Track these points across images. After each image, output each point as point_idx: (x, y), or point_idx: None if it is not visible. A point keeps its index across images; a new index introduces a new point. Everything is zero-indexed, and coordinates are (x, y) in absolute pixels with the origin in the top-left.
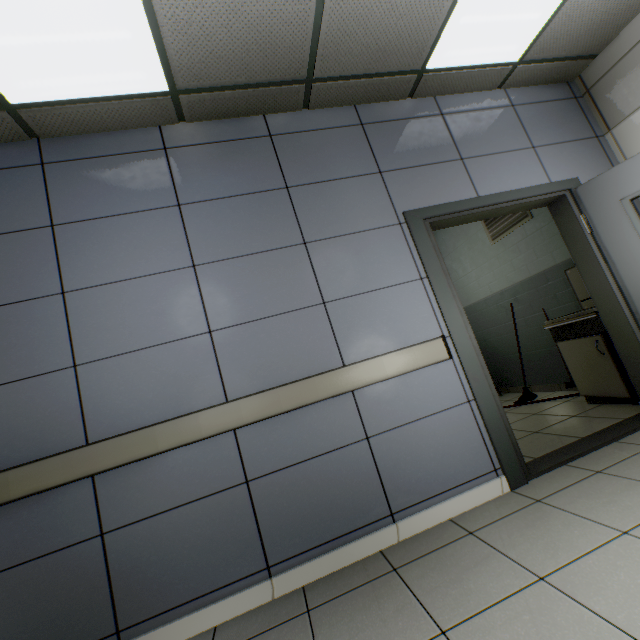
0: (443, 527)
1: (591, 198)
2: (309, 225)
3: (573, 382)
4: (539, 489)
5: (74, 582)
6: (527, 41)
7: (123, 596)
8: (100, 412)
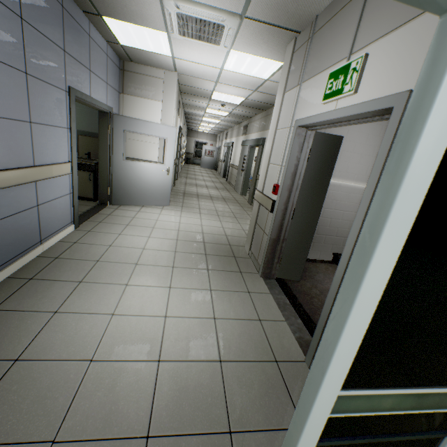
0: (60, 244)
1: (117, 122)
2: (30, 61)
3: None
4: (86, 228)
5: None
6: (130, 45)
7: None
8: None
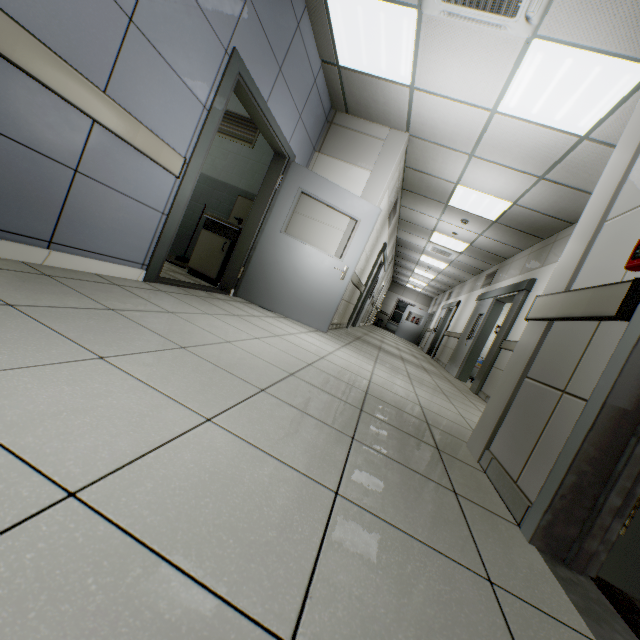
0: (91, 275)
1: (293, 174)
2: None
3: (186, 258)
4: (163, 288)
5: None
6: (352, 65)
7: None
8: None
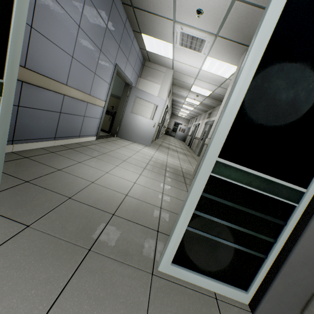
0: (87, 142)
1: (133, 91)
2: (104, 45)
3: None
4: (101, 141)
5: None
6: (151, 51)
7: (18, 130)
8: (33, 57)
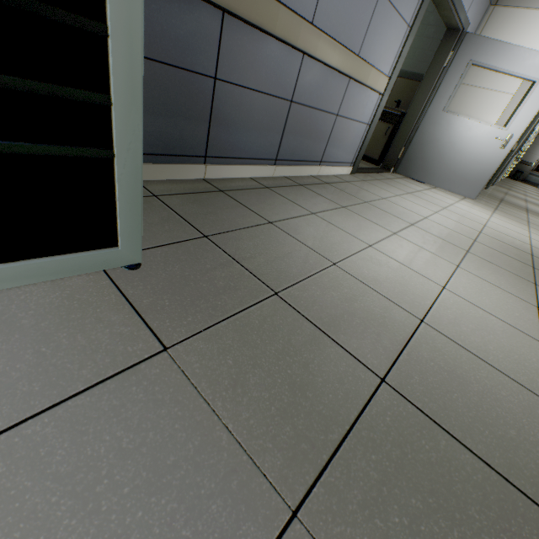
0: (333, 177)
1: (465, 47)
2: None
3: None
4: (361, 178)
5: (190, 106)
6: None
7: (214, 136)
8: None
